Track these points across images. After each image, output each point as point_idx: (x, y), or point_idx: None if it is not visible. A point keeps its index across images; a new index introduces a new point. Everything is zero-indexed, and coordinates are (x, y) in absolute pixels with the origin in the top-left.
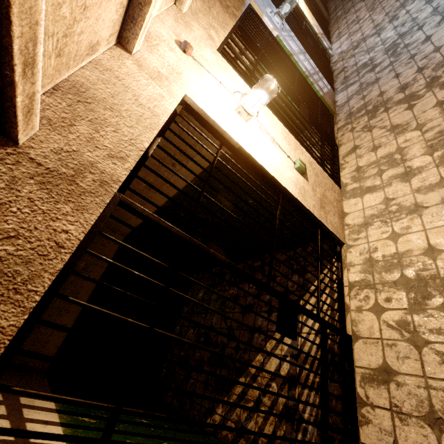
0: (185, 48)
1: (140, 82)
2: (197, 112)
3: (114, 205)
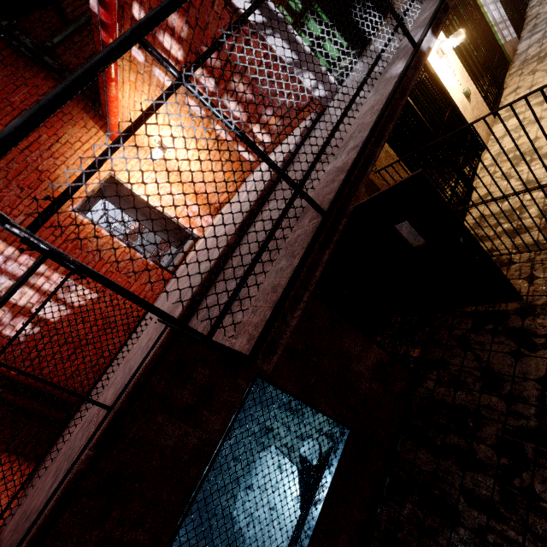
0: None
1: None
2: None
3: None
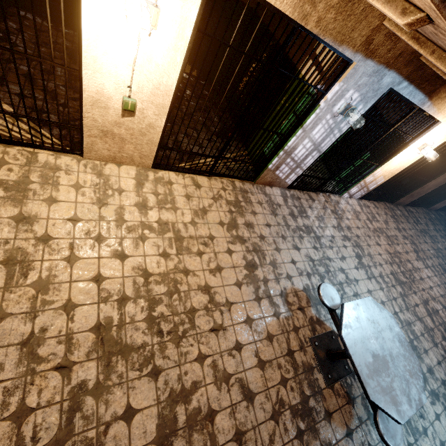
0: None
1: None
2: None
3: None
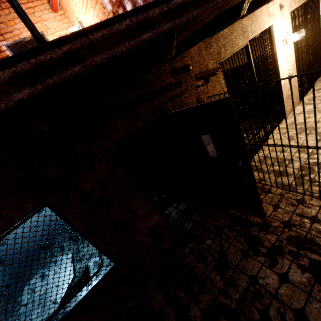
0: (281, 8)
1: (264, 14)
2: (271, 32)
3: (246, 44)
